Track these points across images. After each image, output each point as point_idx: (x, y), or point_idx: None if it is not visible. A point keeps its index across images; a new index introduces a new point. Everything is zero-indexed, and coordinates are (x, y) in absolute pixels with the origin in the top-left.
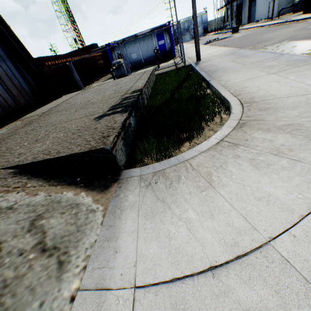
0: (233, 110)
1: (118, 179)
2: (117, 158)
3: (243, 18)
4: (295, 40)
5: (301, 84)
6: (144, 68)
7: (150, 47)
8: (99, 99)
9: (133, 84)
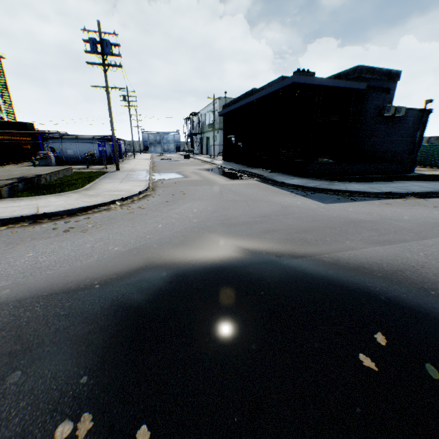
0: (79, 189)
1: (0, 200)
2: (3, 192)
3: (204, 149)
4: (178, 173)
5: (117, 186)
6: (79, 165)
7: (90, 149)
8: (5, 175)
9: (41, 172)
